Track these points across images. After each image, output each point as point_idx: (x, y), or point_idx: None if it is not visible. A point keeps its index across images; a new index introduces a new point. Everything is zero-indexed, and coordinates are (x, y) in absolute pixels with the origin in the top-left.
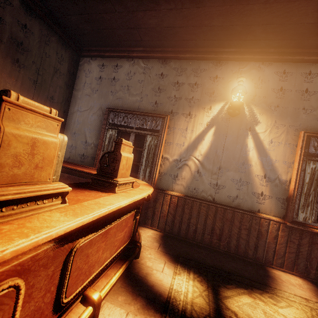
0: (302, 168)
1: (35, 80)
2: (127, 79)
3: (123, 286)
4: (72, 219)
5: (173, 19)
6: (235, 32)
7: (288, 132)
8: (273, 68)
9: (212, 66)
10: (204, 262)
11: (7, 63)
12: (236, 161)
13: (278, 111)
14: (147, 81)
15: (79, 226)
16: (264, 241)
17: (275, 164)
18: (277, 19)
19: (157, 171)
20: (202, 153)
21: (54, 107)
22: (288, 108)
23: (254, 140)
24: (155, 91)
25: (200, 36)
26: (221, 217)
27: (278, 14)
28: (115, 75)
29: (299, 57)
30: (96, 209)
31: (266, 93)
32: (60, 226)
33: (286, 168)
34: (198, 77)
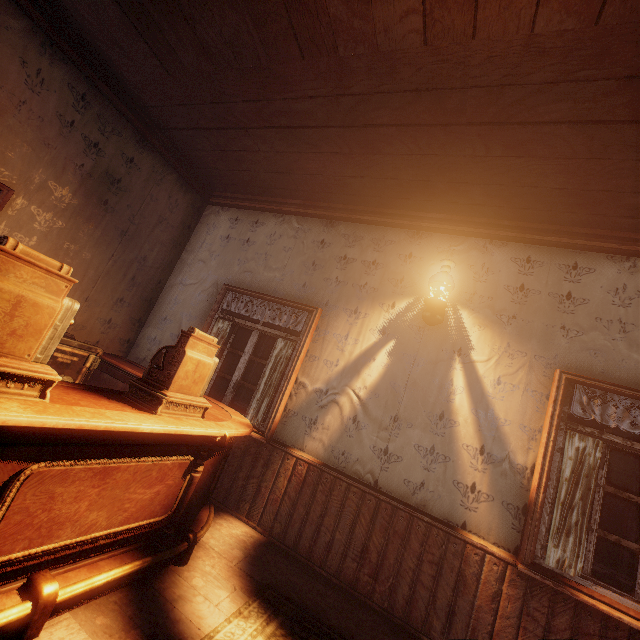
0: (557, 444)
1: (124, 231)
2: (267, 243)
3: (121, 602)
4: (28, 413)
5: (340, 165)
6: (437, 191)
7: (532, 368)
8: (508, 252)
9: (405, 237)
10: (320, 615)
11: (90, 205)
12: (429, 410)
13: (514, 326)
14: (297, 249)
15: (53, 440)
16: (470, 601)
17: (503, 428)
18: (498, 178)
19: (281, 405)
20: (368, 384)
21: (144, 273)
22: (533, 323)
23: (465, 374)
24: (306, 267)
25: (385, 191)
26: (386, 524)
27: (496, 171)
28: (250, 235)
29: (554, 239)
30: (84, 417)
31: (494, 292)
32: (0, 413)
33: (526, 440)
34: (381, 252)
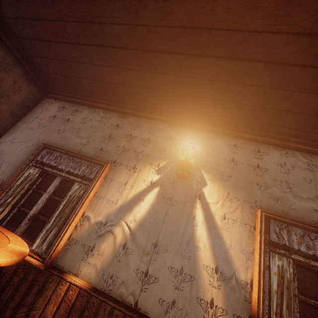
0: (265, 263)
1: None
2: (81, 122)
3: None
4: None
5: (133, 78)
6: (188, 101)
7: (243, 209)
8: (224, 140)
9: (168, 128)
10: None
11: None
12: (179, 238)
13: (231, 182)
14: (100, 128)
15: None
16: None
17: (229, 251)
18: (222, 95)
19: (66, 234)
20: (137, 218)
21: None
22: (241, 180)
23: (203, 212)
24: (105, 138)
25: (158, 99)
26: None
27: (222, 90)
28: (70, 117)
29: (247, 135)
30: None
31: (218, 161)
32: None
33: (245, 260)
34: (153, 134)
